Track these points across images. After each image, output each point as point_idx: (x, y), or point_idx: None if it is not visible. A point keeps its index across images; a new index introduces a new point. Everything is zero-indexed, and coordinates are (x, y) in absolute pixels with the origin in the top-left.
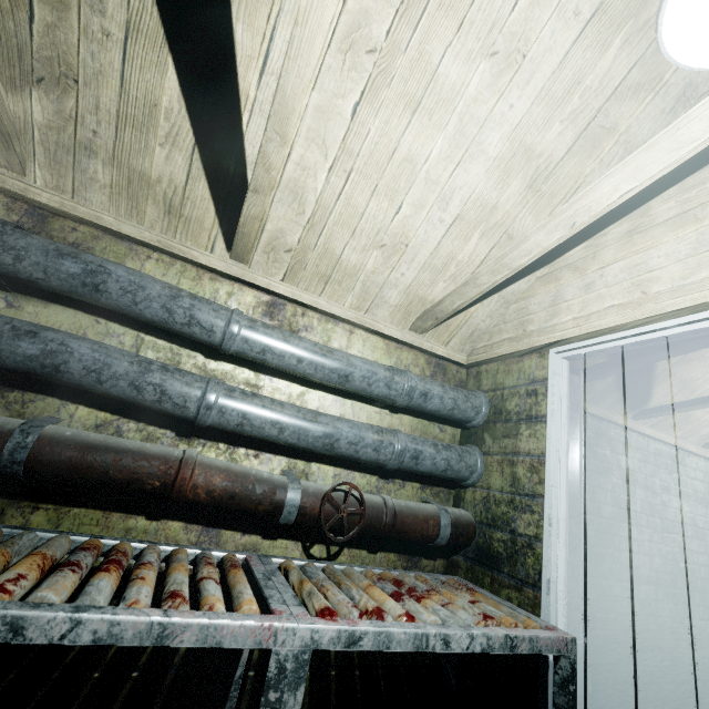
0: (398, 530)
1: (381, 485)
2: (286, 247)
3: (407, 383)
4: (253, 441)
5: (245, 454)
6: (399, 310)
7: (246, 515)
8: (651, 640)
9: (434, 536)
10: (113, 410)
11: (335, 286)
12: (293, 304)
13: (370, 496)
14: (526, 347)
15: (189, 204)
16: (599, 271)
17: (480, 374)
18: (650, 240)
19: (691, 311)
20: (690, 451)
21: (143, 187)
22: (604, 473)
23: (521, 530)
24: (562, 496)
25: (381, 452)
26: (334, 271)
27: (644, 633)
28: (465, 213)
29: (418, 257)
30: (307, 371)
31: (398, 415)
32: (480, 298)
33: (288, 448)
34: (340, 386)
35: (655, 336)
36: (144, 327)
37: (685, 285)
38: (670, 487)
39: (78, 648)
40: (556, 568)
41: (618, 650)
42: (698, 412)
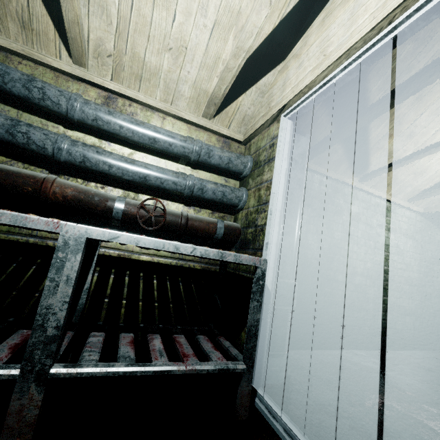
0: (189, 228)
1: (185, 210)
2: (107, 53)
3: (196, 145)
4: (100, 179)
5: (95, 186)
6: (192, 101)
7: (91, 214)
8: (360, 305)
9: (213, 234)
10: (7, 155)
11: (146, 83)
12: (122, 98)
13: (173, 210)
14: (269, 117)
15: (35, 19)
16: (306, 52)
17: (250, 146)
18: (332, 19)
19: (347, 59)
20: (399, 204)
21: (1, 7)
22: (337, 214)
23: (259, 223)
24: (279, 198)
25: (178, 184)
26: (143, 72)
27: (355, 301)
28: (220, 18)
29: (195, 58)
30: (128, 134)
31: (197, 171)
32: (243, 90)
33: (123, 184)
34: (152, 146)
35: (330, 84)
36: (21, 107)
37: (343, 40)
38: (383, 225)
39: (1, 279)
40: (271, 236)
41: (337, 308)
42: (402, 176)
